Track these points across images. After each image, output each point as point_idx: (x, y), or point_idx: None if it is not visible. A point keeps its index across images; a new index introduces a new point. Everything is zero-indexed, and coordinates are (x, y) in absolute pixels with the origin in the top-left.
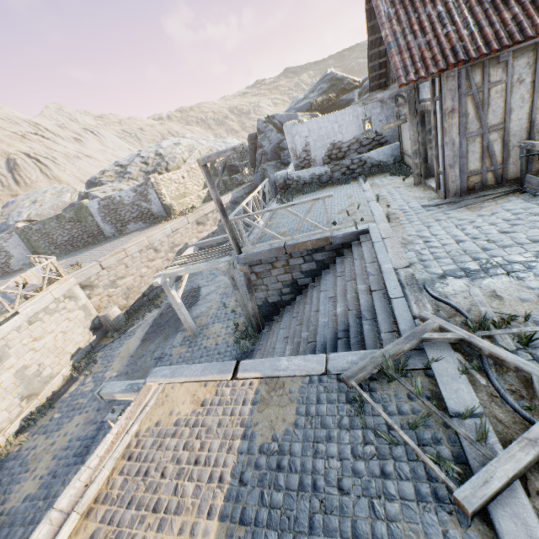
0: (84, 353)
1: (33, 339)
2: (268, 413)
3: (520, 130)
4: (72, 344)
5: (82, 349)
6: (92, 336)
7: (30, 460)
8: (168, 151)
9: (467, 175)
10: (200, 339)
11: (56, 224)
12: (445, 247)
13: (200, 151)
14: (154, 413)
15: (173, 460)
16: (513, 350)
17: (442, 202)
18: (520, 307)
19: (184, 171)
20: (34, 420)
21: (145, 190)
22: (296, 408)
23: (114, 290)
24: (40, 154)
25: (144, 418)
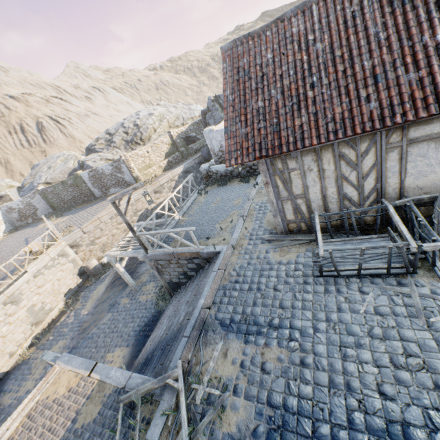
0: (73, 292)
1: (38, 287)
2: (89, 407)
3: (317, 199)
4: (64, 287)
5: (72, 290)
6: (79, 279)
7: (33, 367)
8: (143, 121)
9: (287, 222)
10: (138, 294)
11: (62, 188)
12: (240, 292)
13: (168, 119)
14: (49, 389)
15: (43, 425)
16: (197, 404)
17: (271, 238)
18: (227, 369)
19: (148, 147)
20: (40, 339)
21: (119, 165)
22: (100, 409)
23: (94, 246)
24: (60, 116)
25: (44, 391)
